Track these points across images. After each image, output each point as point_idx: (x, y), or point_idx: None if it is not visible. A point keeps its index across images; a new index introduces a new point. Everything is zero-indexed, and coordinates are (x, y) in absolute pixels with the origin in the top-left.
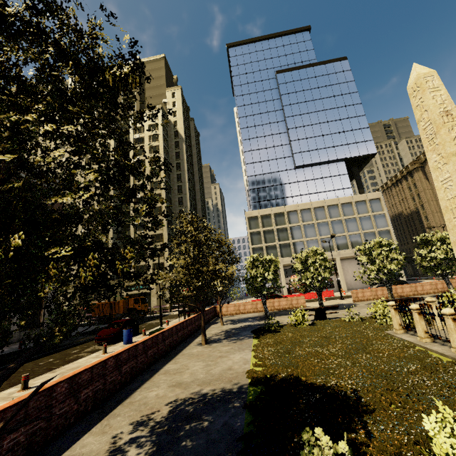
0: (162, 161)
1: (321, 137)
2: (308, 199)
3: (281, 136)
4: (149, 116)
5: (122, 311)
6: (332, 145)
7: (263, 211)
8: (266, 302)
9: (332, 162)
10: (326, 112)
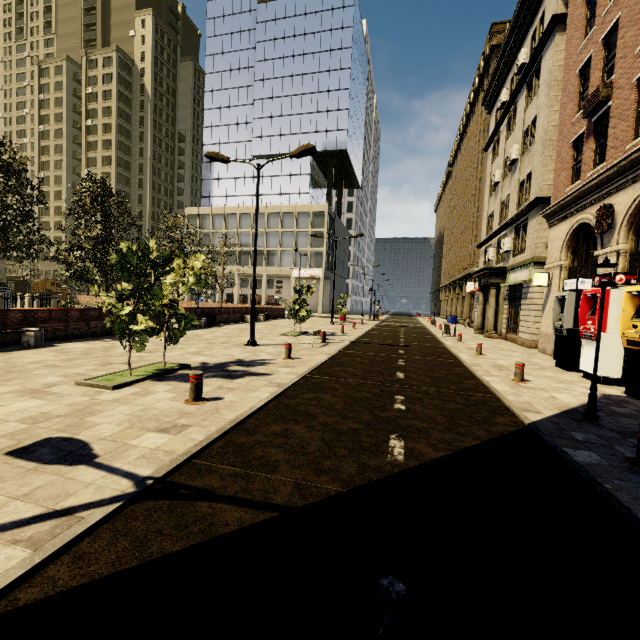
0: (114, 130)
1: (289, 117)
2: (260, 202)
3: (248, 109)
4: (105, 60)
5: (41, 291)
6: (298, 131)
7: (203, 210)
8: (74, 295)
9: None
10: (304, 79)
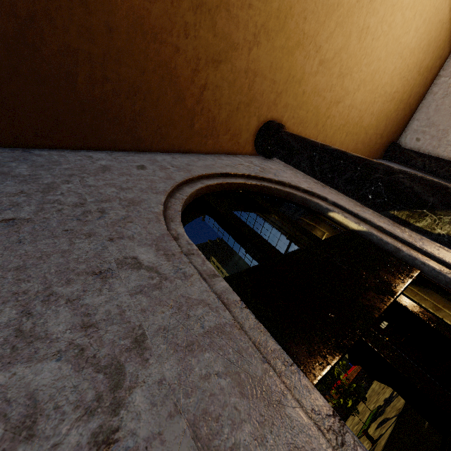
0: None
1: (273, 229)
2: None
3: None
4: None
5: None
6: None
7: None
8: None
9: None
10: None
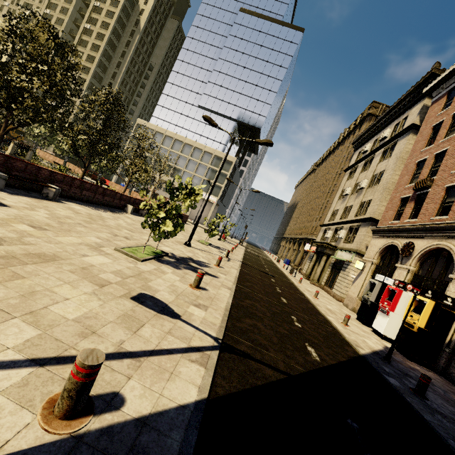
0: (105, 40)
1: (232, 92)
2: (192, 137)
3: (207, 74)
4: None
5: None
6: (235, 104)
7: (150, 125)
8: (35, 148)
9: (227, 117)
10: (251, 73)
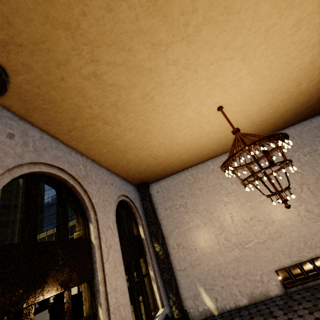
0: None
1: None
2: None
3: None
4: None
5: None
6: None
7: (42, 235)
8: None
9: None
10: None
